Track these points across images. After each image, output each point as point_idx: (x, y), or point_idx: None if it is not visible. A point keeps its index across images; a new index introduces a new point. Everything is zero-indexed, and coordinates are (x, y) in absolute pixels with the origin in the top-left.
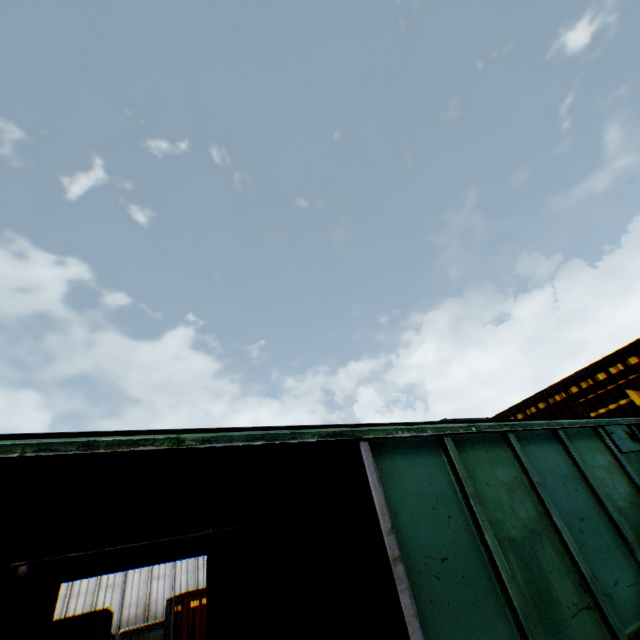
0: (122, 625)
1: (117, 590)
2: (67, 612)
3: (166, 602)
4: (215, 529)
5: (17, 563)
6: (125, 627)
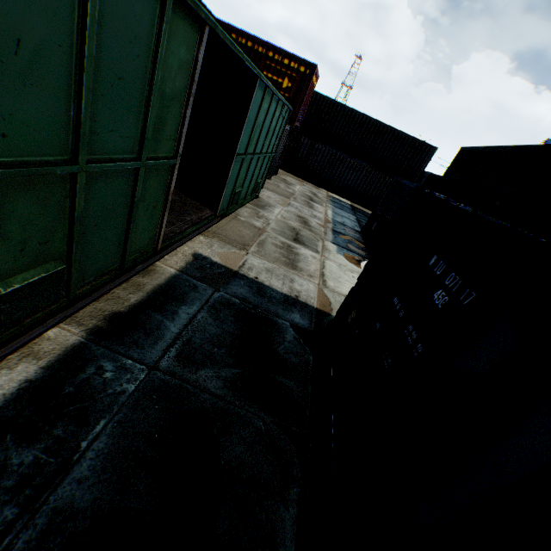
0: None
1: None
2: None
3: None
4: None
5: None
6: None
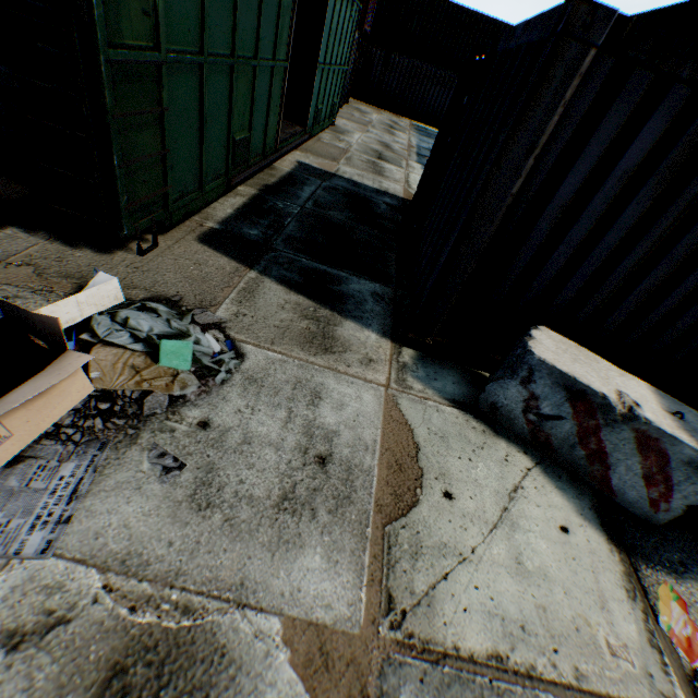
0: None
1: None
2: None
3: None
4: None
5: None
6: None
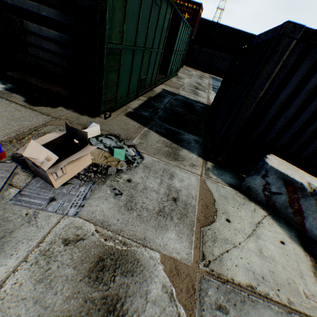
0: None
1: None
2: None
3: None
4: None
5: None
6: None
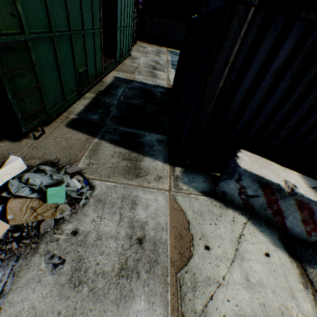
0: None
1: None
2: None
3: None
4: None
5: None
6: None
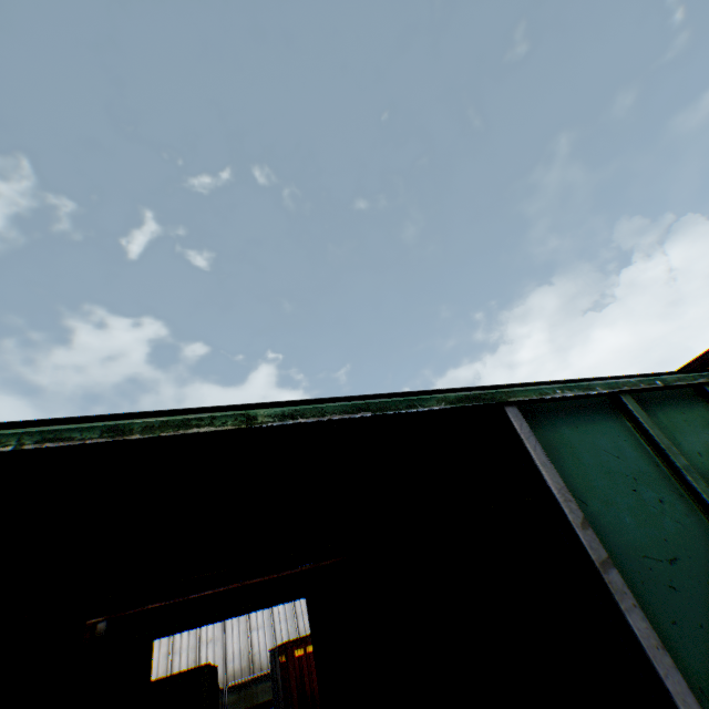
0: (228, 679)
1: (218, 644)
2: (172, 670)
3: (269, 653)
4: (312, 564)
5: (94, 620)
6: (232, 681)
